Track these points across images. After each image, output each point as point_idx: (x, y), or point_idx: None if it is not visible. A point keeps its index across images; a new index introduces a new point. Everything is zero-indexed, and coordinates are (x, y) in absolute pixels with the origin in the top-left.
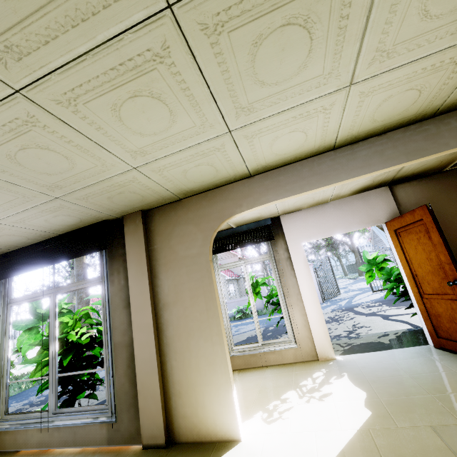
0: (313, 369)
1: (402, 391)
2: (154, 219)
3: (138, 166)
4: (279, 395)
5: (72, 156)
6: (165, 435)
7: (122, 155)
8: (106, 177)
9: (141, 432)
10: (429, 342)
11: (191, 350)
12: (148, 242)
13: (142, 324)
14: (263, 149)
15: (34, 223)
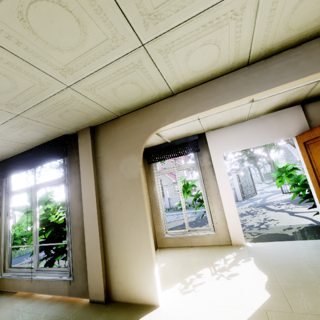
0: (226, 252)
1: (300, 279)
2: (99, 133)
3: (71, 84)
4: (196, 270)
5: (10, 75)
6: (105, 295)
7: (52, 73)
8: (49, 96)
9: (88, 290)
10: None
11: (124, 235)
12: (95, 151)
13: (90, 213)
14: (180, 65)
15: (12, 137)
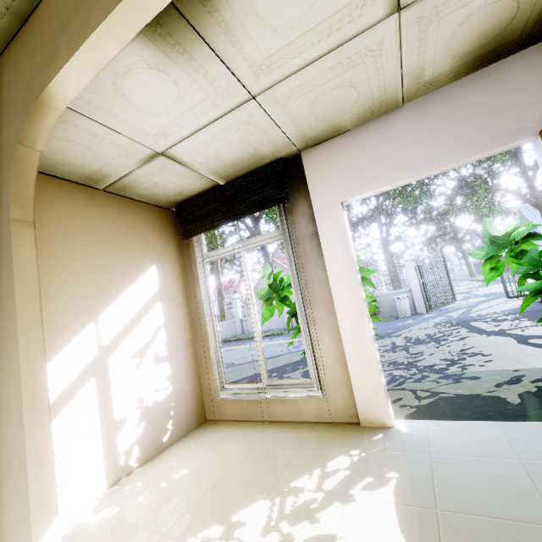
0: (338, 446)
1: None
2: None
3: None
4: (236, 507)
5: None
6: None
7: None
8: None
9: None
10: None
11: None
12: None
13: None
14: None
15: None
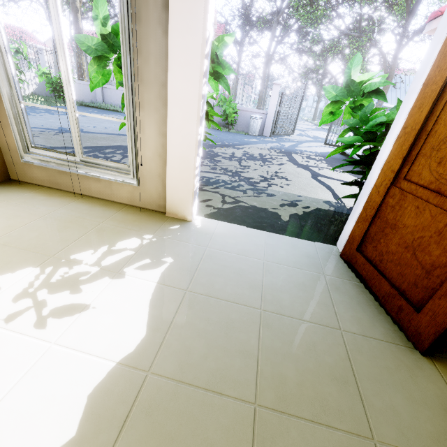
0: (136, 229)
1: (212, 363)
2: None
3: None
4: None
5: None
6: None
7: None
8: None
9: None
10: (339, 243)
11: None
12: None
13: None
14: None
15: None
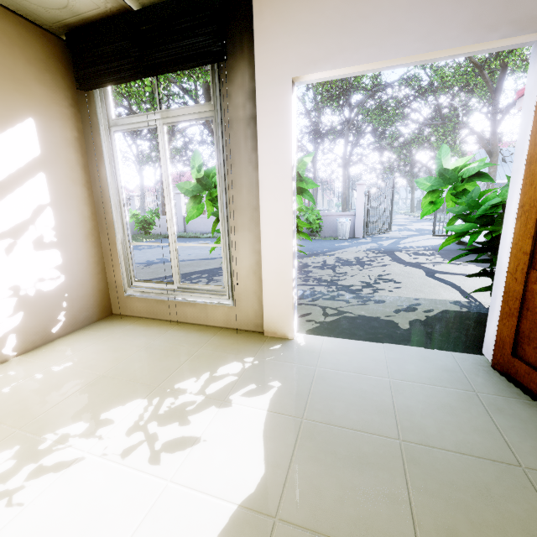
0: (235, 352)
1: (351, 509)
2: None
3: None
4: (110, 405)
5: None
6: None
7: None
8: None
9: None
10: (485, 350)
11: None
12: None
13: None
14: None
15: None
